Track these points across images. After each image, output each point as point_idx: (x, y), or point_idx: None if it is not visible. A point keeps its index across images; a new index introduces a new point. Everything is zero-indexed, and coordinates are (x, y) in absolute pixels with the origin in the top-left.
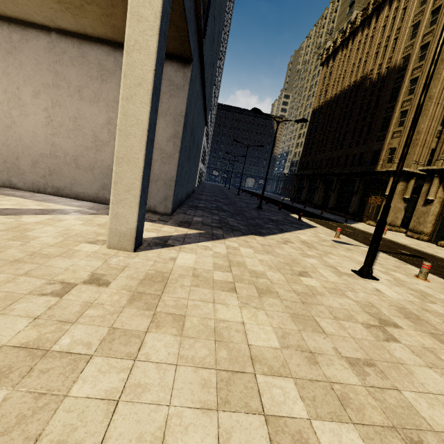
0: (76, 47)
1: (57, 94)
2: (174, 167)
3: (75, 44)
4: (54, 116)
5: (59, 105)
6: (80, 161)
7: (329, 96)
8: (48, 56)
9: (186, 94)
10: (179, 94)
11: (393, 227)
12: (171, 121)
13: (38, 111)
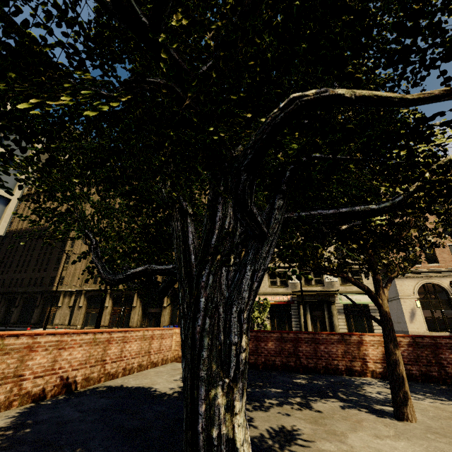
0: None
1: None
2: None
3: None
4: None
5: None
6: None
7: (15, 228)
8: None
9: None
10: None
11: (64, 326)
12: None
13: None
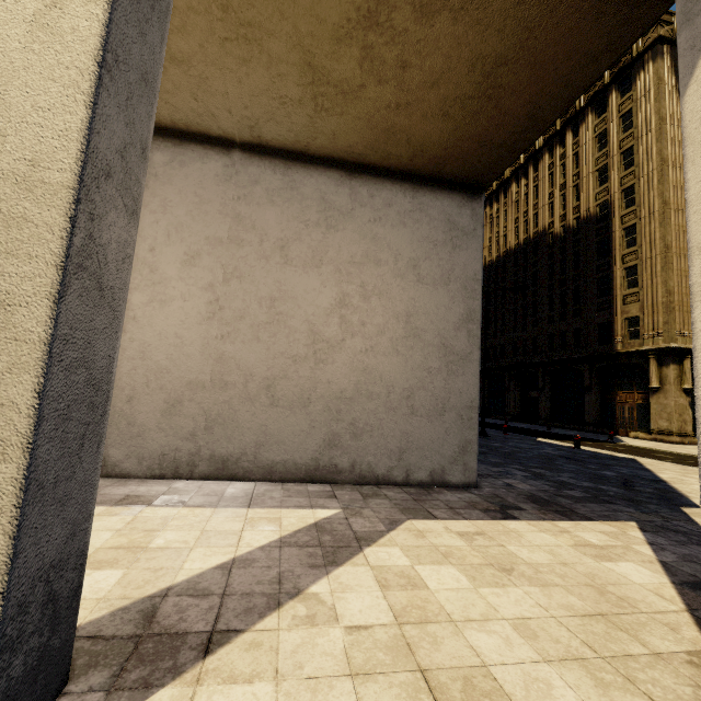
0: (279, 173)
1: (236, 256)
2: (473, 379)
3: (277, 168)
4: (227, 298)
5: (239, 276)
6: (280, 390)
7: (487, 260)
8: (224, 189)
9: (479, 242)
10: (467, 243)
11: (684, 437)
12: (459, 292)
13: (192, 291)
